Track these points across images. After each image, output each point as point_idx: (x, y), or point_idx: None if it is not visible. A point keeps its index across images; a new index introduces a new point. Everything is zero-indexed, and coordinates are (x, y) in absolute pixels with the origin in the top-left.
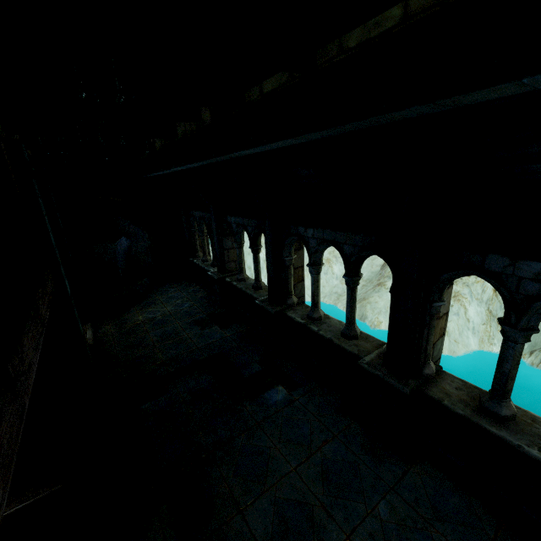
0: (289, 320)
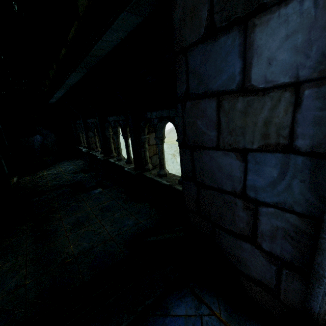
0: (110, 162)
